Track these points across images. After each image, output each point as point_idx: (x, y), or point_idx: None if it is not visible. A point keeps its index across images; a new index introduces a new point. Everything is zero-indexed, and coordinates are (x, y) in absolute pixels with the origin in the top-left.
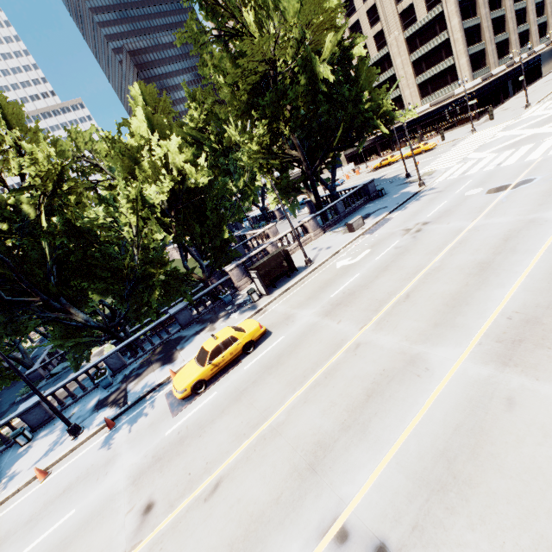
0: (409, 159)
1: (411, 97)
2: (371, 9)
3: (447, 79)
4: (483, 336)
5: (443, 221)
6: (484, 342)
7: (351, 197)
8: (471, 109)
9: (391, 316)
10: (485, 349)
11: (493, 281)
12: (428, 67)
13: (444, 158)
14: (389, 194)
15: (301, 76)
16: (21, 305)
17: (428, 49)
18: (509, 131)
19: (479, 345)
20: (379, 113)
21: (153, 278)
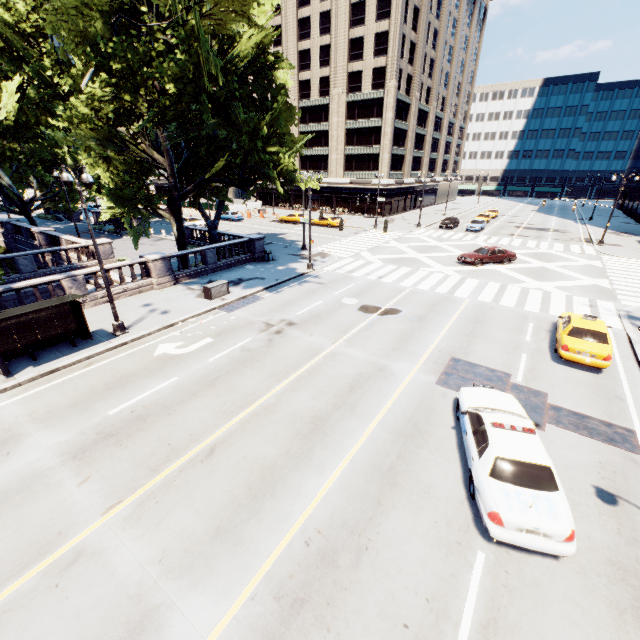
0: (315, 226)
1: (337, 163)
2: (325, 48)
3: (370, 165)
4: (264, 579)
5: (309, 329)
6: (259, 596)
7: (234, 247)
8: (380, 205)
9: (168, 492)
10: (254, 615)
11: (317, 457)
12: (358, 143)
13: (343, 243)
14: (276, 262)
15: (179, 51)
16: None
17: (363, 126)
18: (399, 244)
19: (251, 601)
20: (278, 166)
21: None
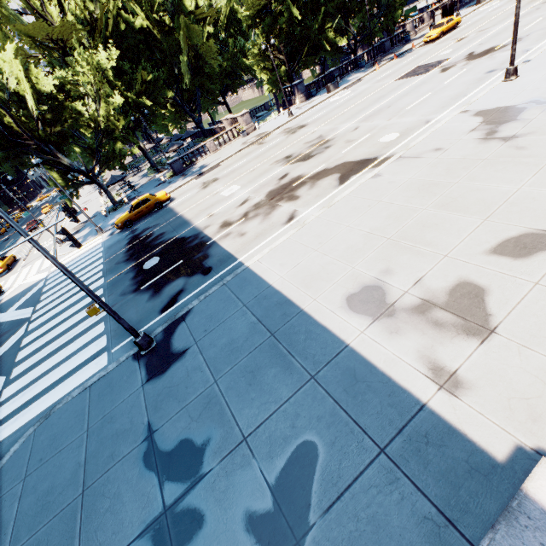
0: None
1: None
2: None
3: None
4: None
5: None
6: None
7: None
8: None
9: None
10: None
11: None
12: None
13: None
14: None
15: None
16: (341, 11)
17: None
18: None
19: None
20: None
21: (393, 6)
